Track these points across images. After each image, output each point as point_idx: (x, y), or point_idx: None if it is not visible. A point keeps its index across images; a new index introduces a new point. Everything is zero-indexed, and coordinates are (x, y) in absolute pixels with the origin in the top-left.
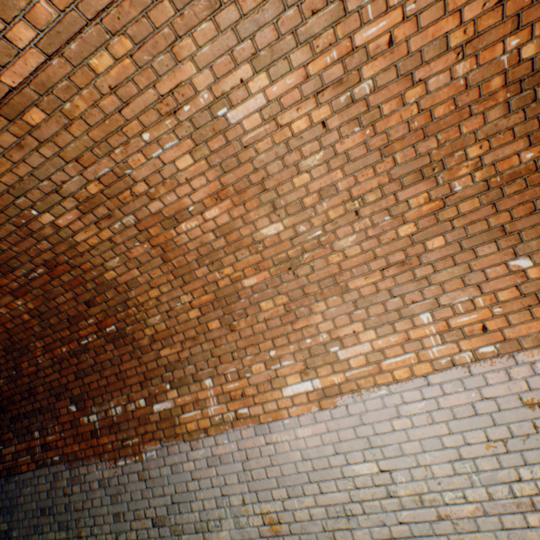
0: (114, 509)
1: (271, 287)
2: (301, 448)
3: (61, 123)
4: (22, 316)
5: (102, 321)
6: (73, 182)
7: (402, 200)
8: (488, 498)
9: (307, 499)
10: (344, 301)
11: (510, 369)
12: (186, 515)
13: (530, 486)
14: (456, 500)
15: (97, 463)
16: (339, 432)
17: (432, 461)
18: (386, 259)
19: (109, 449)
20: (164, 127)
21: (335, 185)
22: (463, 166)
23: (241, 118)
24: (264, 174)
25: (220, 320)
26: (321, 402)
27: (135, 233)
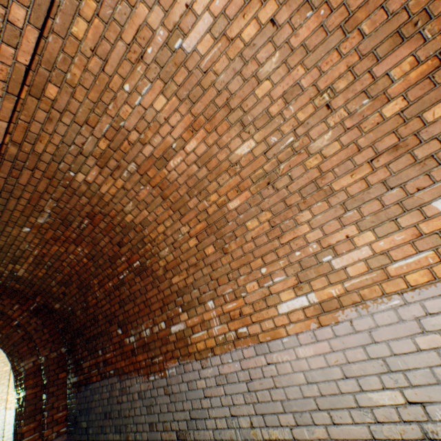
0: (149, 418)
1: (253, 205)
2: (304, 370)
3: (69, 93)
4: (83, 260)
5: (130, 258)
6: (89, 143)
7: (381, 75)
8: None
9: (318, 430)
10: (330, 205)
11: None
12: (202, 431)
13: None
14: None
15: (136, 377)
16: (345, 352)
17: None
18: (373, 148)
19: (143, 365)
20: (138, 75)
21: (298, 83)
22: None
23: (195, 44)
24: (227, 94)
25: (214, 245)
26: (320, 318)
27: (138, 178)
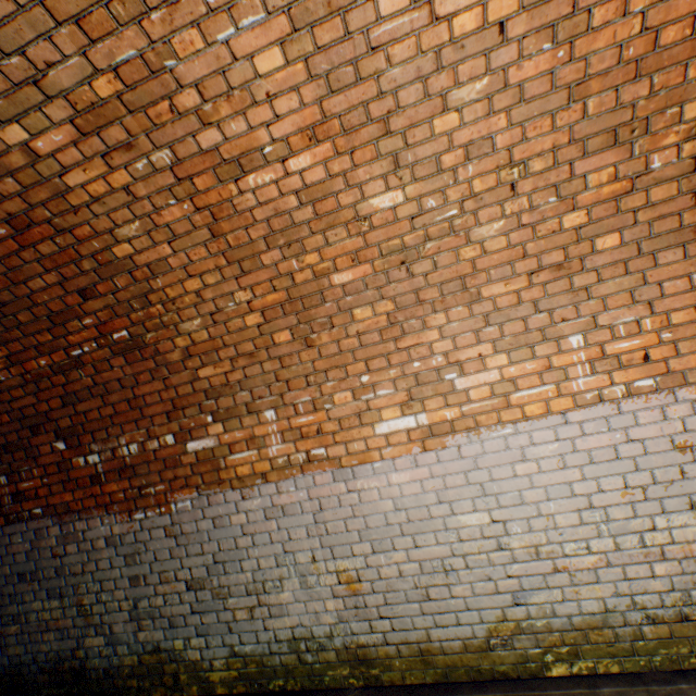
0: (130, 571)
1: (372, 288)
2: (394, 497)
3: None
4: None
5: (106, 322)
6: (68, 68)
7: (579, 174)
8: (615, 548)
9: (397, 555)
10: (472, 314)
11: (667, 407)
12: (235, 576)
13: (663, 535)
14: (578, 552)
15: (102, 517)
16: (446, 478)
17: (556, 511)
18: (539, 259)
19: (120, 499)
20: None
21: (492, 138)
22: (672, 132)
23: None
24: (392, 104)
25: (292, 331)
26: (426, 443)
27: (170, 182)
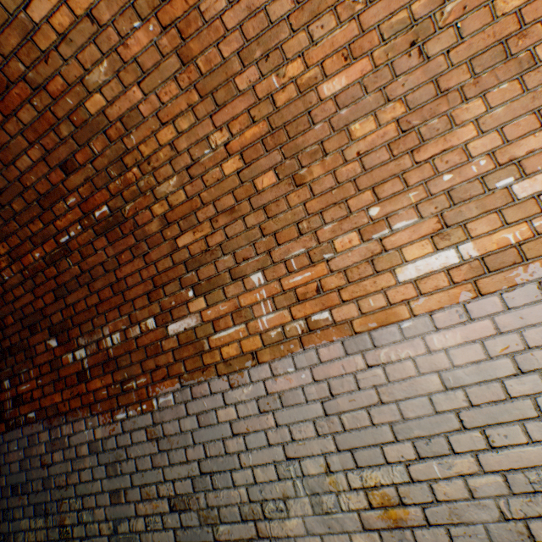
0: (110, 485)
1: (372, 90)
2: (441, 369)
3: None
4: None
5: (88, 199)
6: None
7: None
8: None
9: (460, 461)
10: (526, 88)
11: None
12: (225, 492)
13: None
14: None
15: (86, 419)
16: (525, 332)
17: None
18: None
19: (102, 397)
20: None
21: None
22: None
23: None
24: None
25: (276, 170)
26: (480, 283)
27: None
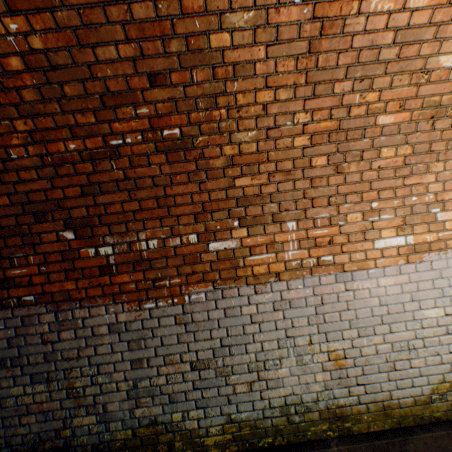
0: (132, 355)
1: (402, 133)
2: (380, 295)
3: None
4: (4, 59)
5: (162, 116)
6: None
7: None
8: None
9: (376, 338)
10: None
11: None
12: (239, 357)
13: None
14: None
15: (107, 306)
16: (419, 283)
17: None
18: None
19: (129, 289)
20: None
21: None
22: None
23: None
24: None
25: (329, 157)
26: (409, 257)
27: None
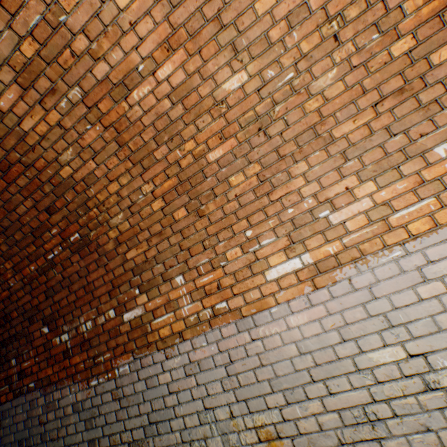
0: (88, 435)
1: (239, 156)
2: (296, 340)
3: None
4: None
5: (65, 229)
6: (4, 41)
7: (394, 7)
8: None
9: (312, 404)
10: (330, 155)
11: None
12: (166, 436)
13: None
14: None
15: (70, 386)
16: (344, 313)
17: None
18: (379, 91)
19: (81, 369)
20: None
21: (306, 3)
22: None
23: None
24: (219, 2)
25: (186, 207)
26: (316, 280)
27: (84, 112)
